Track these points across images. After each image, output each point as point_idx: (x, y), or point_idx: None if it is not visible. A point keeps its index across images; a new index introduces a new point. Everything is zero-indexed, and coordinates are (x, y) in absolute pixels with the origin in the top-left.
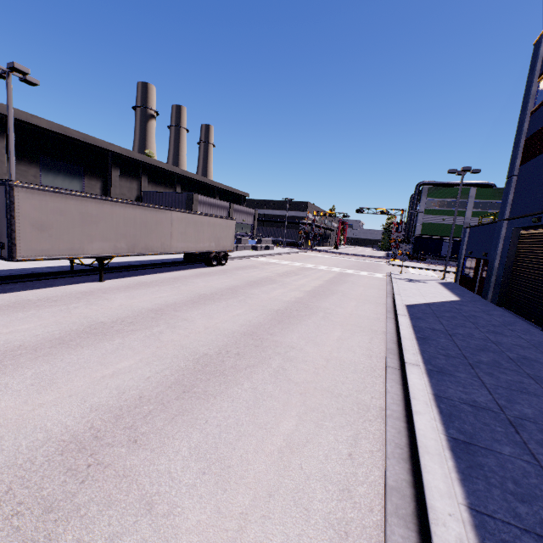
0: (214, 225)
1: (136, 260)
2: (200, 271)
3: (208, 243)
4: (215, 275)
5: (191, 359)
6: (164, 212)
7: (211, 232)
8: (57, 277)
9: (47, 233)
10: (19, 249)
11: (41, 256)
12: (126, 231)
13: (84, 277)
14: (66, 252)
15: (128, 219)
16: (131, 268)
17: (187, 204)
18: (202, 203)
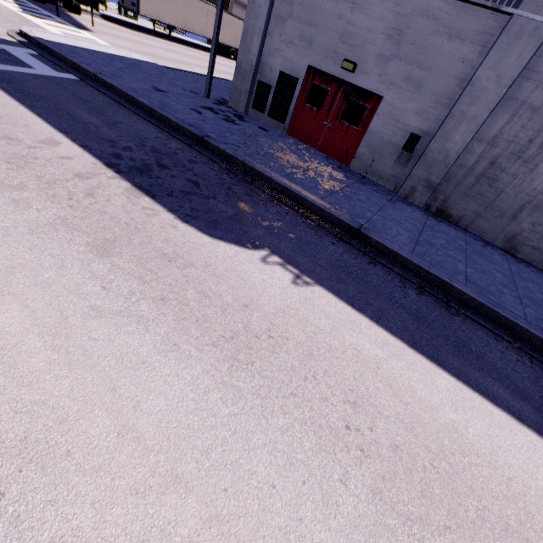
0: (236, 25)
1: (184, 39)
2: (221, 58)
3: (229, 39)
4: (229, 62)
5: (204, 66)
6: (204, 5)
7: (233, 31)
8: (149, 33)
9: (151, 3)
10: (141, 9)
11: (148, 16)
12: (183, 12)
13: (160, 38)
14: (157, 17)
15: (184, 4)
16: (182, 42)
17: (225, 0)
18: (238, 3)
